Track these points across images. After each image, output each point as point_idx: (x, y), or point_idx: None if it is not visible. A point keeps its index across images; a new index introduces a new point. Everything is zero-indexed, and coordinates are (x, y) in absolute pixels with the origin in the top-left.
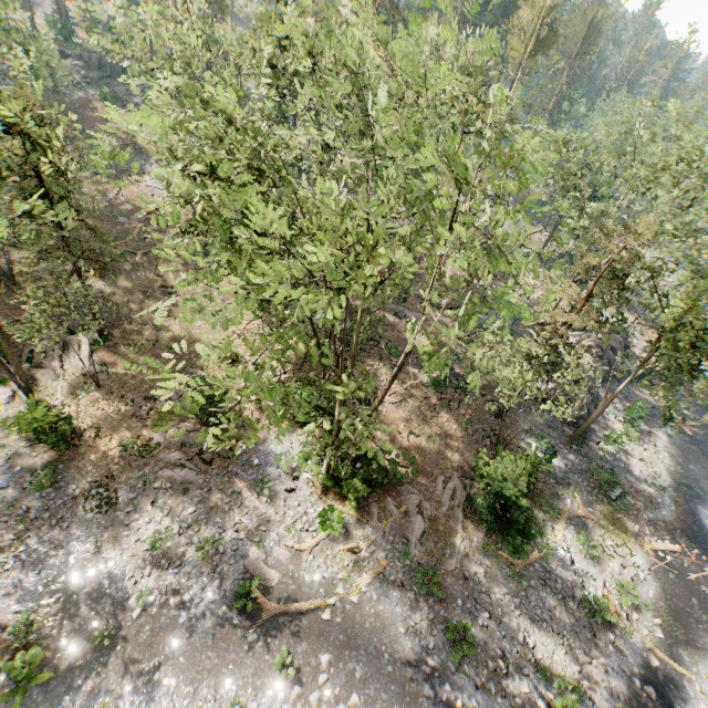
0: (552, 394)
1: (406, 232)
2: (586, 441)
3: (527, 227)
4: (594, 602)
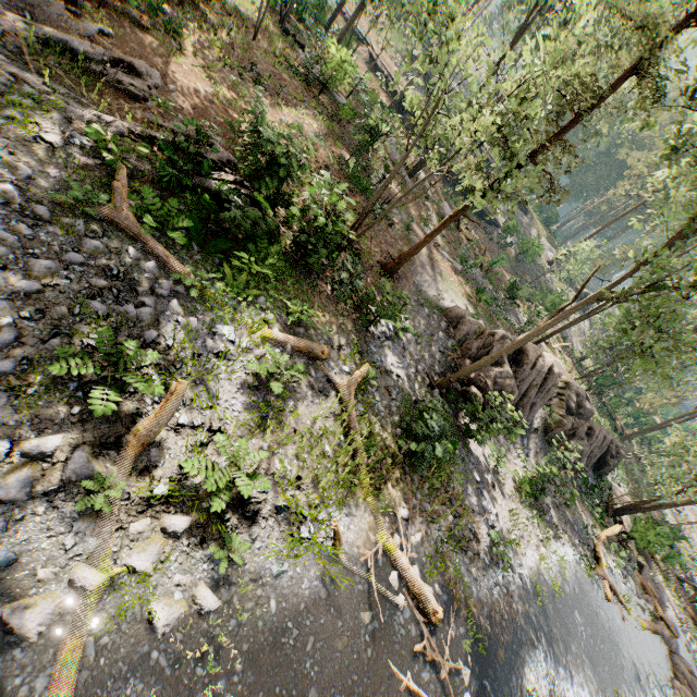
0: (474, 329)
1: (478, 203)
2: (459, 414)
3: (603, 244)
4: (127, 356)
